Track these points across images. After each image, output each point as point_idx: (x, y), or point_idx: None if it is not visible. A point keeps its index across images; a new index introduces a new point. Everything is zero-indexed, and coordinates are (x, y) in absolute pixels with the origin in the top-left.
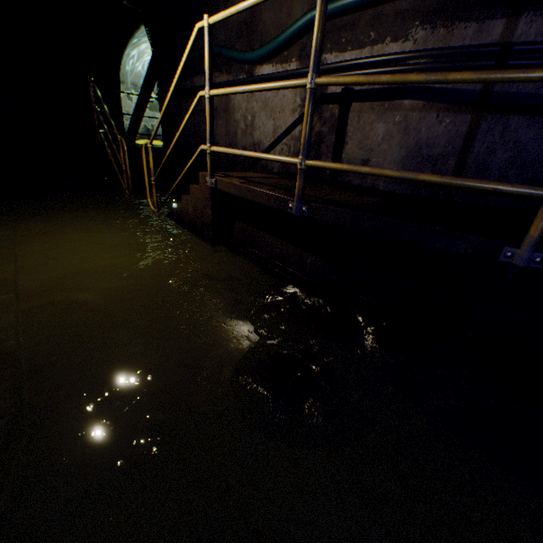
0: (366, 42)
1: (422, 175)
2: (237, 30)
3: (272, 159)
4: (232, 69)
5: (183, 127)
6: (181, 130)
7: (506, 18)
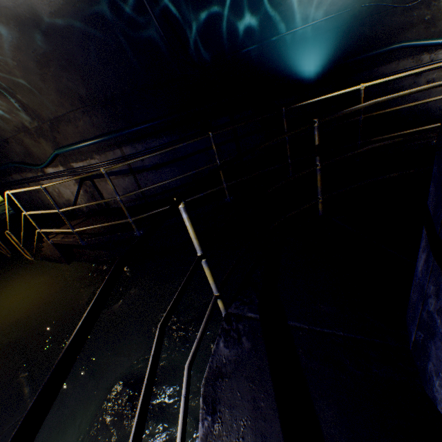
0: (83, 159)
1: (105, 224)
2: (23, 154)
3: (65, 231)
4: (33, 171)
5: (24, 224)
6: (23, 225)
7: (119, 149)
